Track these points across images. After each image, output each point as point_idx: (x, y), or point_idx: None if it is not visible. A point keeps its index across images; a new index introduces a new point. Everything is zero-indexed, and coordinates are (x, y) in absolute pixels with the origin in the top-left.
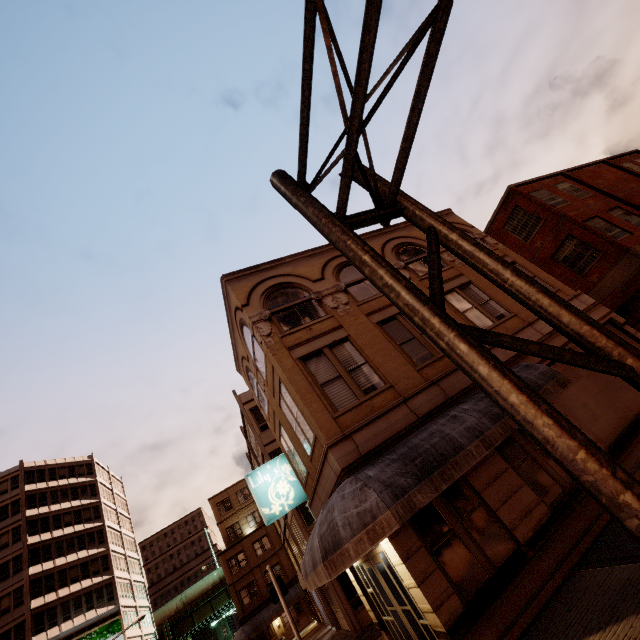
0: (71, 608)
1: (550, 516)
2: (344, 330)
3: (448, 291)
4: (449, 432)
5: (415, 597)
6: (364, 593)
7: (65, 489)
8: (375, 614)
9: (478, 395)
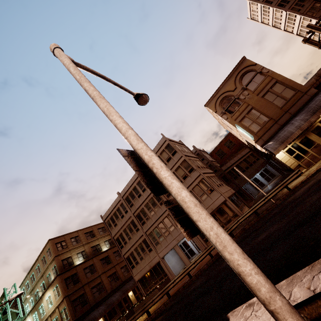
0: None
1: None
2: None
3: None
4: None
5: None
6: (290, 158)
7: None
8: (297, 162)
9: None
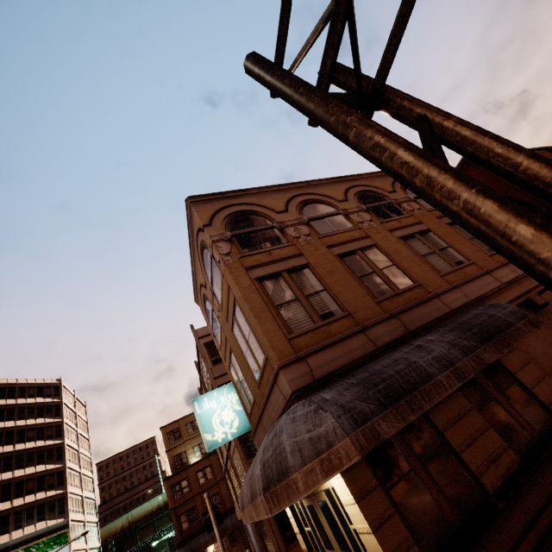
0: (23, 518)
1: (520, 465)
2: (304, 258)
3: (408, 235)
4: (415, 360)
5: (366, 545)
6: (301, 531)
7: (32, 407)
8: None
9: (443, 328)
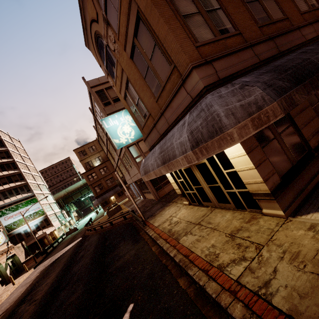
0: (7, 194)
1: None
2: None
3: None
4: (309, 57)
5: (243, 176)
6: (175, 182)
7: None
8: (181, 190)
9: (316, 43)
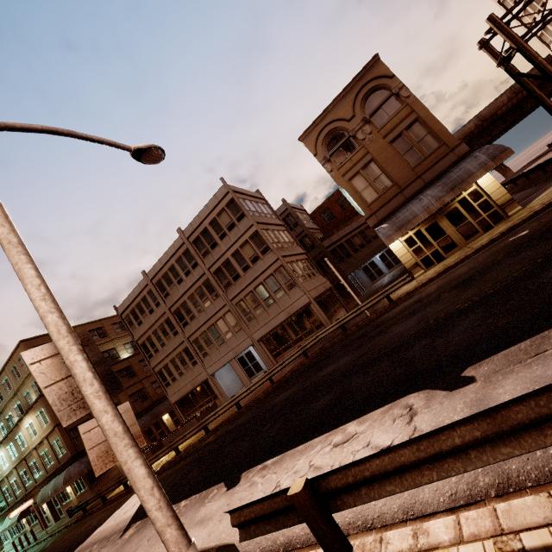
0: None
1: None
2: None
3: None
4: None
5: (494, 196)
6: (408, 252)
7: None
8: (414, 259)
9: None
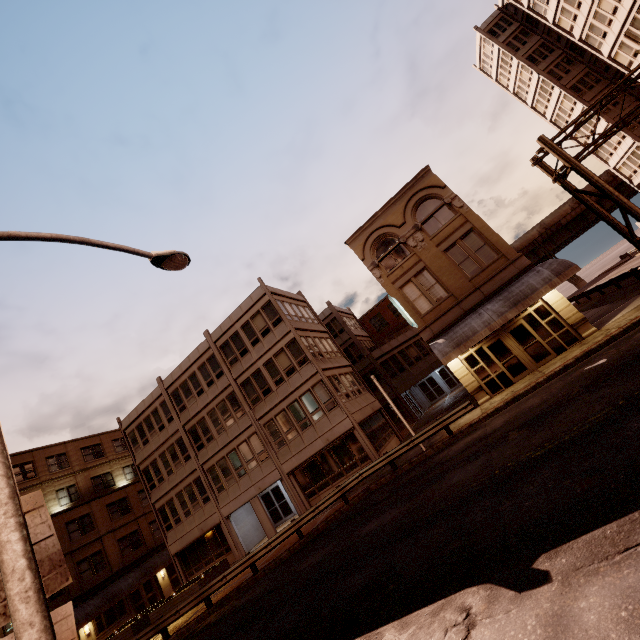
0: None
1: None
2: None
3: None
4: None
5: (563, 314)
6: (469, 372)
7: None
8: (477, 382)
9: None
